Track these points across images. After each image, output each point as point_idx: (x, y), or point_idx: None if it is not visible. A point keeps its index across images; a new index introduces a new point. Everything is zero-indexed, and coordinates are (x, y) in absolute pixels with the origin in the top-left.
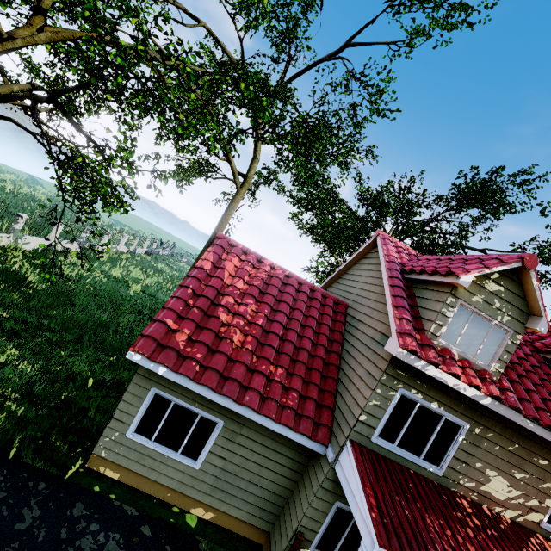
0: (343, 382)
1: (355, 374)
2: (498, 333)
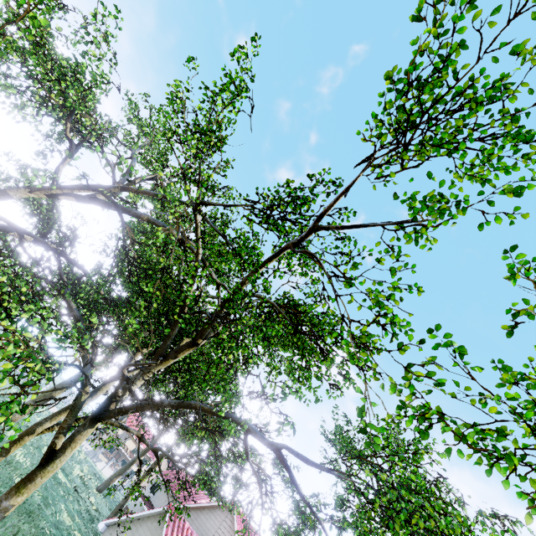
0: None
1: None
2: None
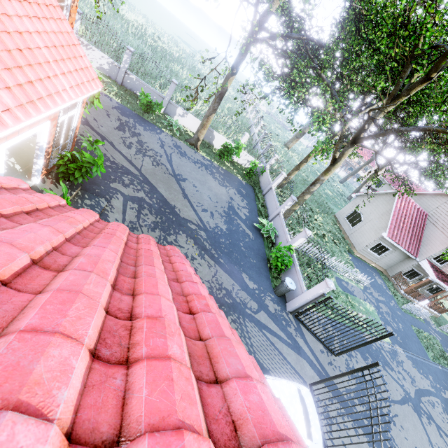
0: (424, 243)
1: (431, 243)
2: None
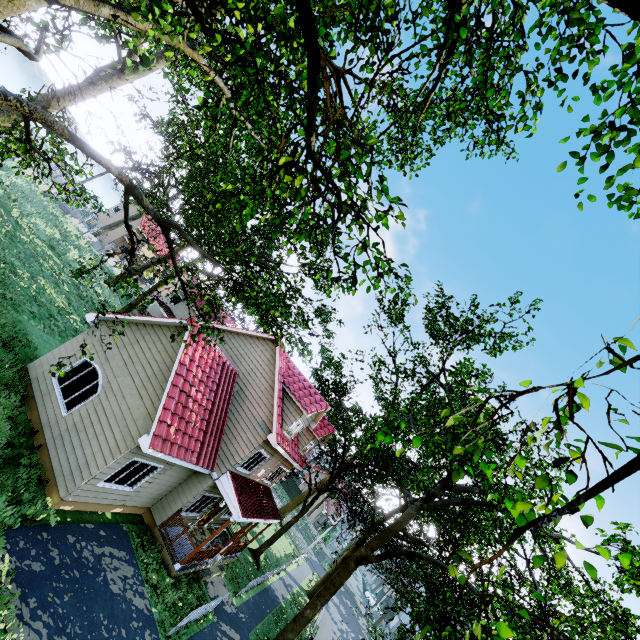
0: (229, 435)
1: (239, 435)
2: (301, 426)
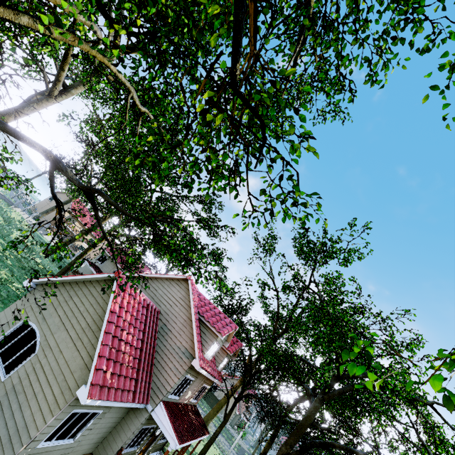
0: (158, 367)
1: (167, 366)
2: (217, 347)
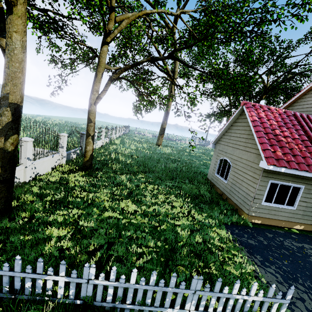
0: None
1: None
2: None
